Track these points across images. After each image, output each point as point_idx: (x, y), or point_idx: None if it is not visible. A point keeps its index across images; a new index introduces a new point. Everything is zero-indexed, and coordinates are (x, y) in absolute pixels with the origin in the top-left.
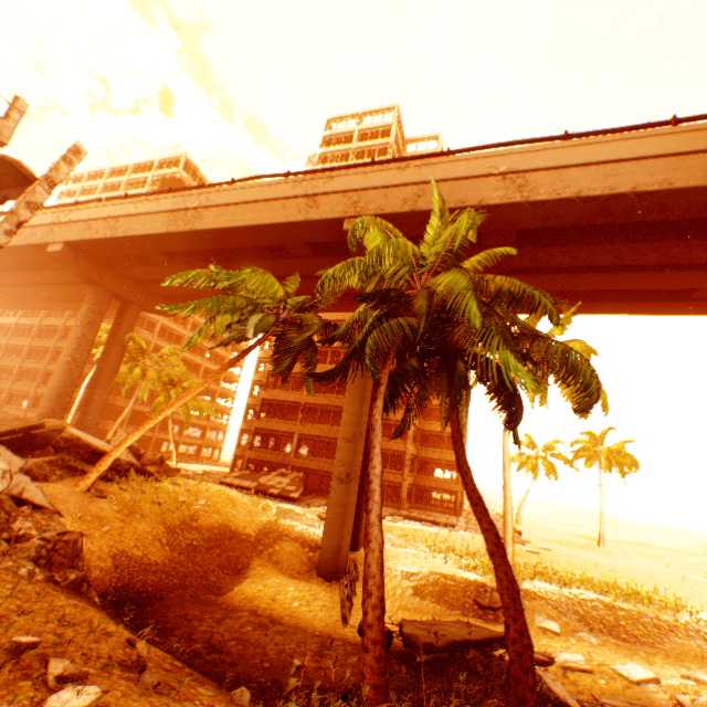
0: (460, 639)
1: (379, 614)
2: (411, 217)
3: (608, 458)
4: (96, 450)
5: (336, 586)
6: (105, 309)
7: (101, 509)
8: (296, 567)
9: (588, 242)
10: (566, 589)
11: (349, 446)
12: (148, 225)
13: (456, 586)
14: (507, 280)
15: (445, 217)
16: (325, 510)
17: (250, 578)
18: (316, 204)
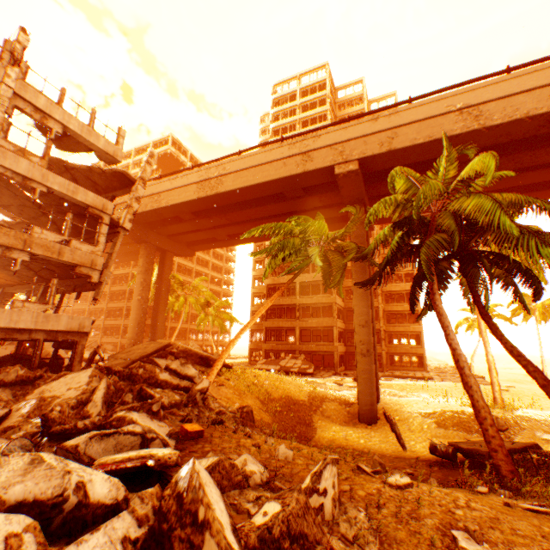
0: (507, 448)
1: (495, 429)
2: (387, 155)
3: (541, 312)
4: (202, 356)
5: (376, 427)
6: (153, 259)
7: (225, 393)
8: (341, 418)
9: (530, 148)
10: (549, 412)
11: (364, 330)
12: (183, 195)
13: (467, 418)
14: (511, 195)
15: (450, 157)
16: (337, 379)
17: (318, 428)
18: (310, 159)
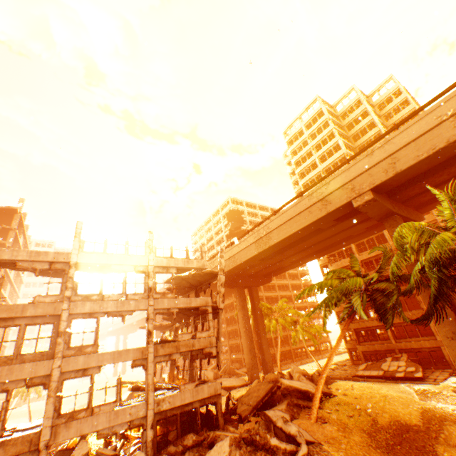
0: None
1: None
2: (396, 176)
3: None
4: (300, 390)
5: None
6: (244, 297)
7: (330, 431)
8: None
9: None
10: None
11: (455, 342)
12: (248, 253)
13: None
14: None
15: (450, 197)
16: (455, 384)
17: None
18: (327, 202)
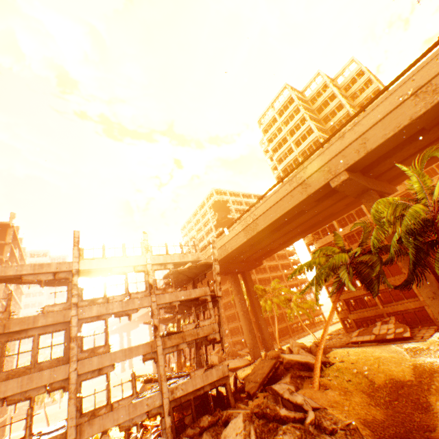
0: None
1: None
2: (367, 155)
3: None
4: (301, 362)
5: None
6: (238, 282)
7: (332, 397)
8: None
9: None
10: None
11: (436, 301)
12: (238, 241)
13: None
14: None
15: (418, 172)
16: None
17: (438, 413)
18: (307, 185)
